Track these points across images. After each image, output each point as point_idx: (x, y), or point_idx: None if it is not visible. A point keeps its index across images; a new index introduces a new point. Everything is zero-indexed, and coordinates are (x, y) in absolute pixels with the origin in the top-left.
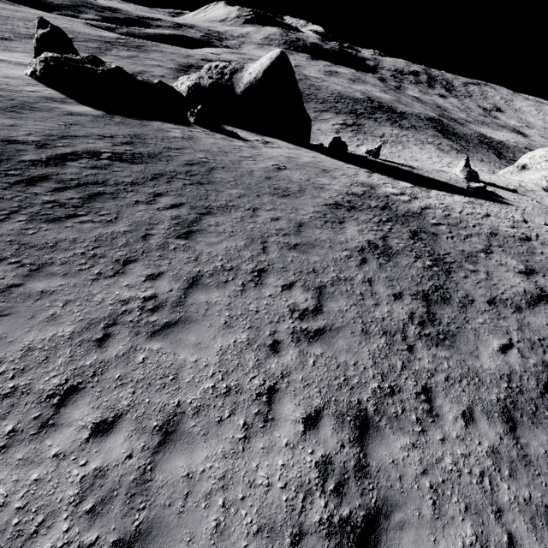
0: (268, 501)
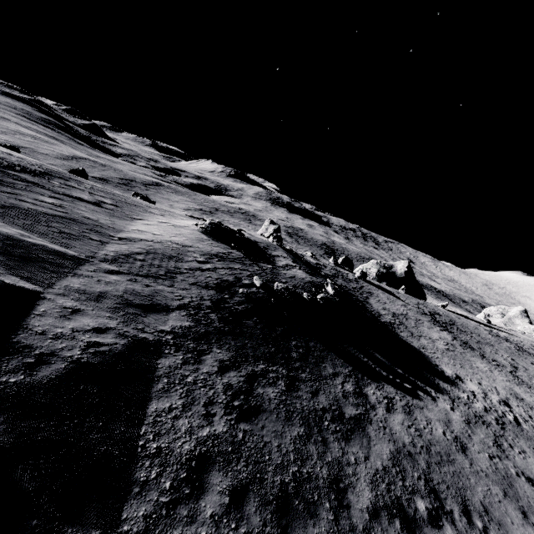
0: None
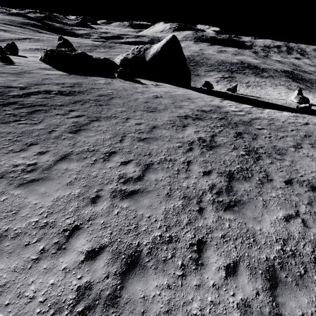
0: (24, 310)
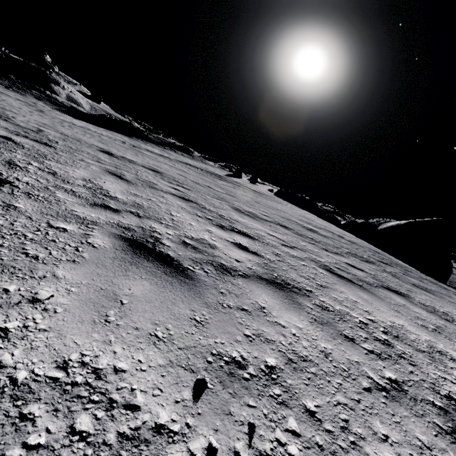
0: (119, 153)
